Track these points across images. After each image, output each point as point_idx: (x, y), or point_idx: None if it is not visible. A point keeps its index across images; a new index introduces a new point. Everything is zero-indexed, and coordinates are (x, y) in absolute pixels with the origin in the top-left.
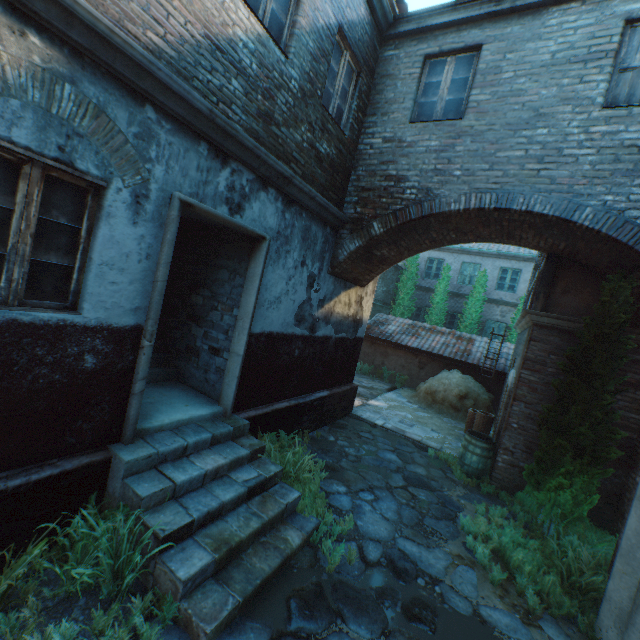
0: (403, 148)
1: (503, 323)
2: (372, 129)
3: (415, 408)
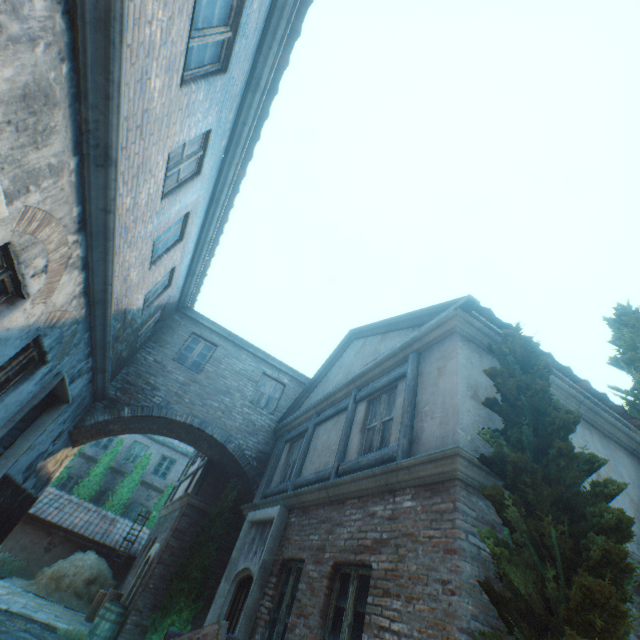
0: (165, 371)
1: (146, 507)
2: (151, 349)
3: (35, 596)
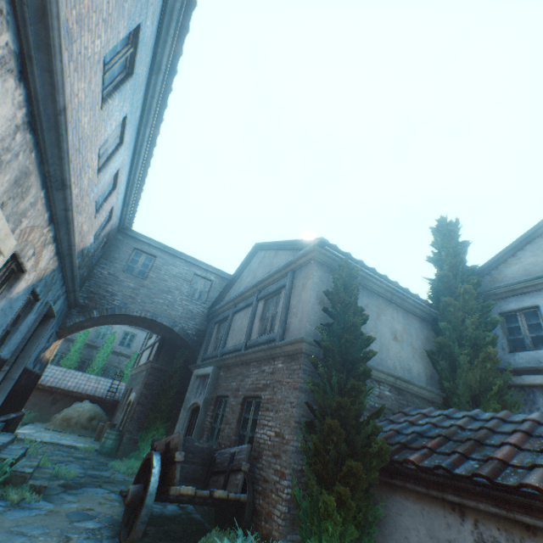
0: (118, 281)
1: (120, 368)
2: (104, 265)
3: (55, 432)
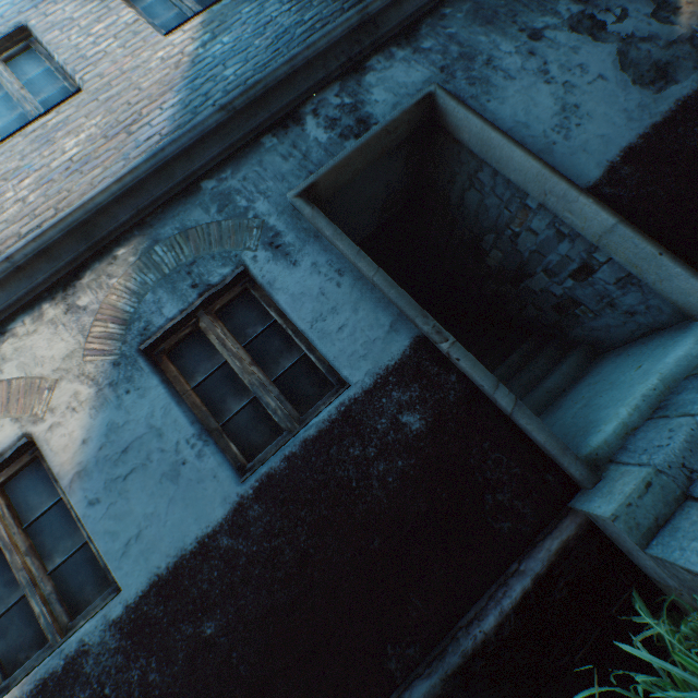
0: None
1: None
2: None
3: None
